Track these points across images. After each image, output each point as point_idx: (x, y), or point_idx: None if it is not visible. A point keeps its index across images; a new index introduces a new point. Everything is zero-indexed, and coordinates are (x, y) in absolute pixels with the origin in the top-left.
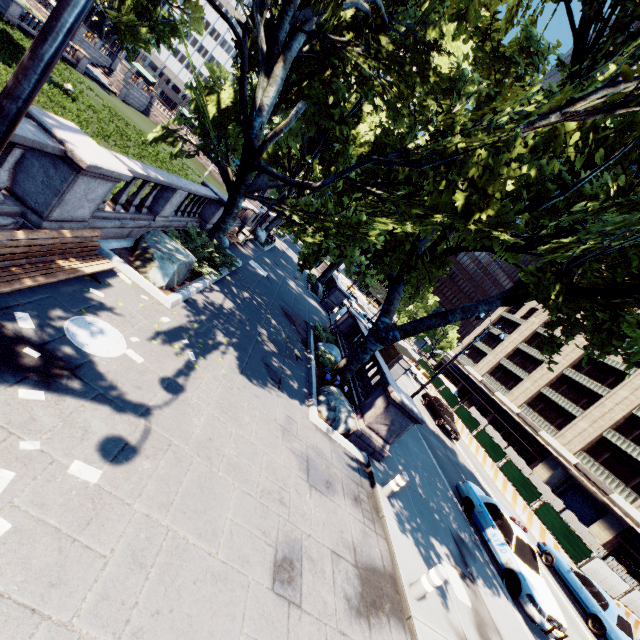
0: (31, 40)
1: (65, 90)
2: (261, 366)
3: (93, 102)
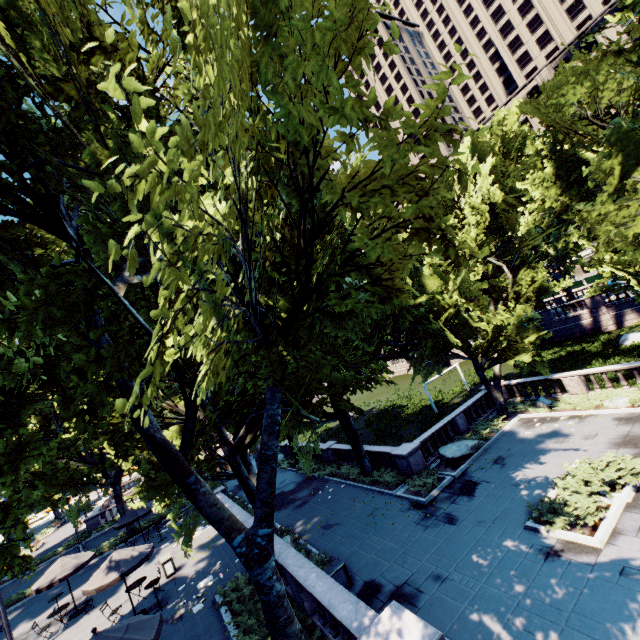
0: None
1: None
2: None
3: None
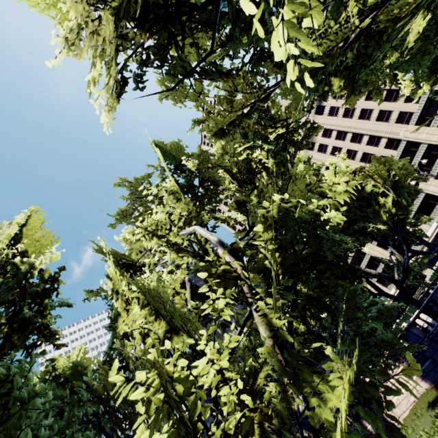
0: None
1: None
2: None
3: None
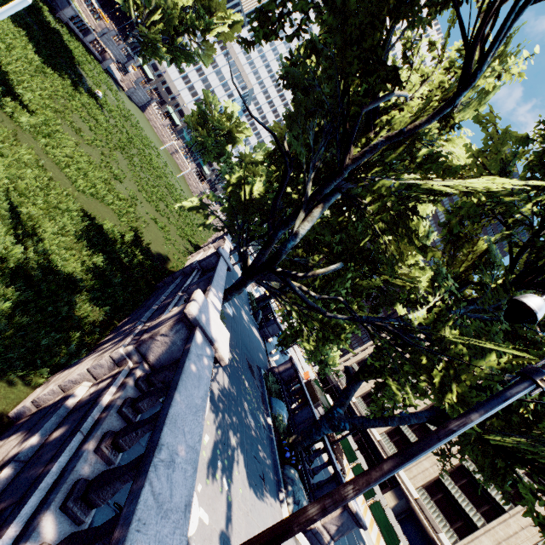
0: (73, 37)
1: (96, 97)
2: (253, 461)
3: (110, 102)
